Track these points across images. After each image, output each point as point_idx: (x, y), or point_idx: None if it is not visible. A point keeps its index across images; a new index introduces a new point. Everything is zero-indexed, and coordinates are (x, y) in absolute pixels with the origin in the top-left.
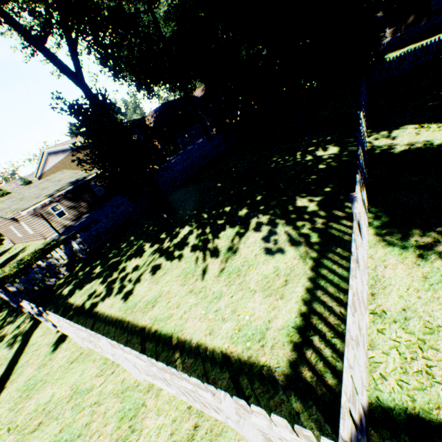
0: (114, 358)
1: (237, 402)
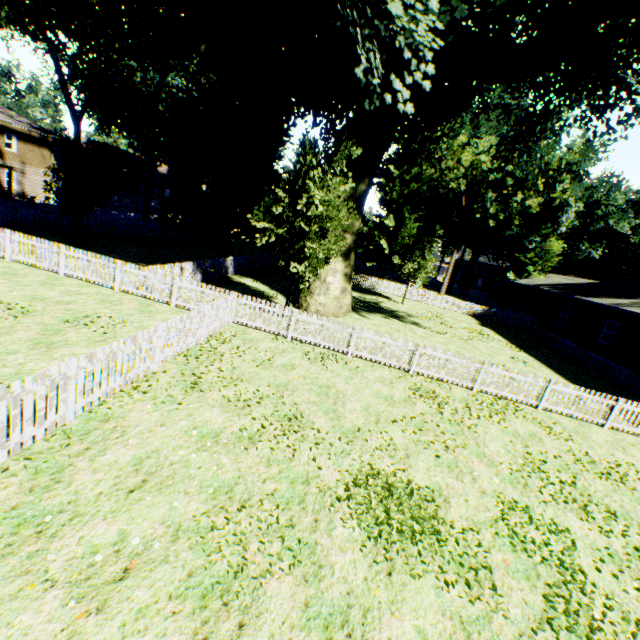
0: (46, 264)
1: (124, 263)
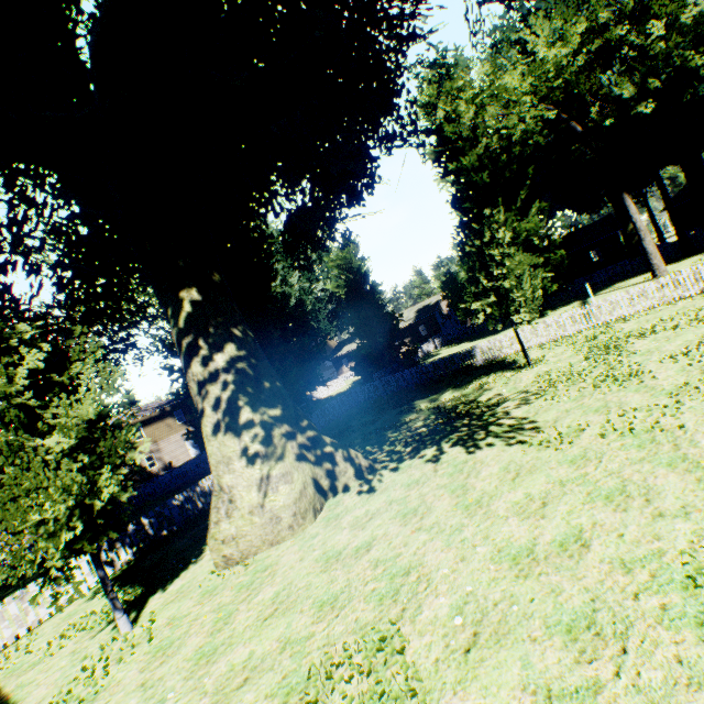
0: None
1: None
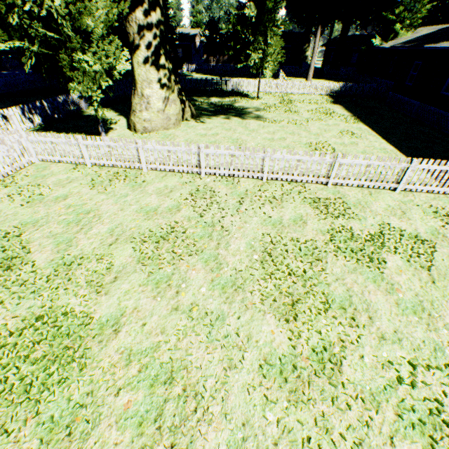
0: None
1: None
